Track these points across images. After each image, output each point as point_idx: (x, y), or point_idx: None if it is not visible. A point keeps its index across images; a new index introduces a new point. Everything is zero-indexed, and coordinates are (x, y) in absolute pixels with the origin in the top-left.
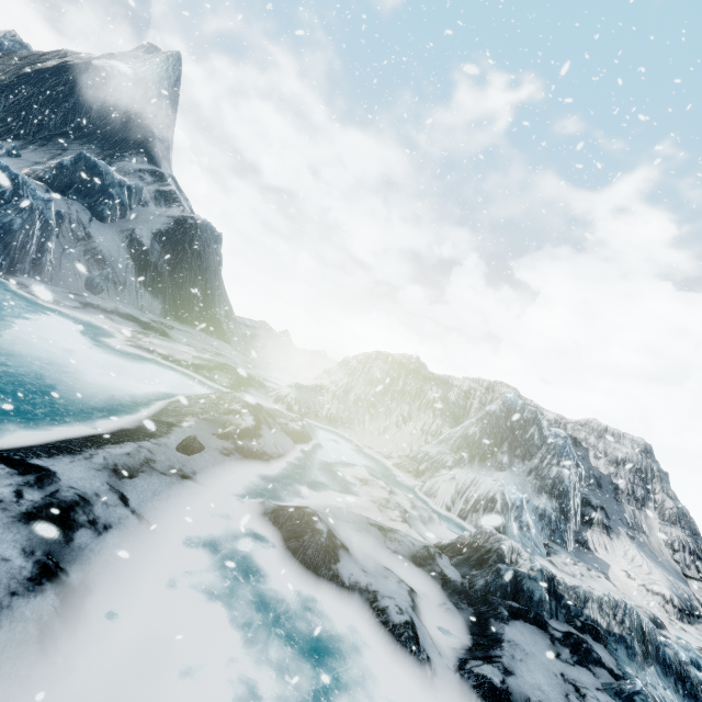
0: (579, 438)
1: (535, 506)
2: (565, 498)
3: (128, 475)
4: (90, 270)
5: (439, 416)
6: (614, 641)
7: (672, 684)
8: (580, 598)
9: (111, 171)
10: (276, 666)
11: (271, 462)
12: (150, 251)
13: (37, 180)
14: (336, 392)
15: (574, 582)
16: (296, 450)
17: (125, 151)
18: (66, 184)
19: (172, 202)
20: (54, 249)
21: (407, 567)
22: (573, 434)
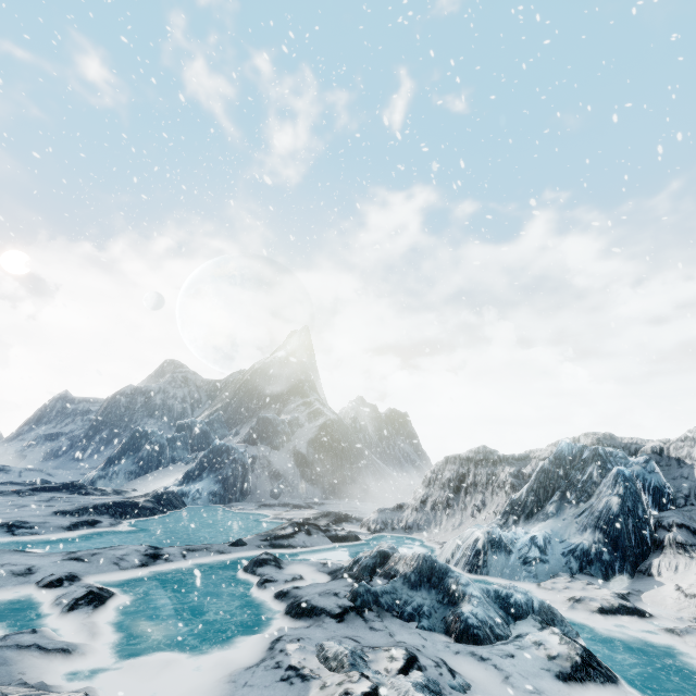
0: (681, 456)
1: (570, 543)
2: (612, 526)
3: (193, 551)
4: (272, 484)
5: (511, 493)
6: (397, 576)
7: (439, 598)
8: (396, 560)
9: (276, 417)
10: (202, 593)
11: (293, 549)
12: (307, 455)
13: (242, 443)
14: (414, 505)
15: (544, 594)
16: (330, 546)
17: (288, 399)
18: (256, 438)
19: (319, 415)
20: (251, 479)
21: (321, 576)
22: (676, 455)
